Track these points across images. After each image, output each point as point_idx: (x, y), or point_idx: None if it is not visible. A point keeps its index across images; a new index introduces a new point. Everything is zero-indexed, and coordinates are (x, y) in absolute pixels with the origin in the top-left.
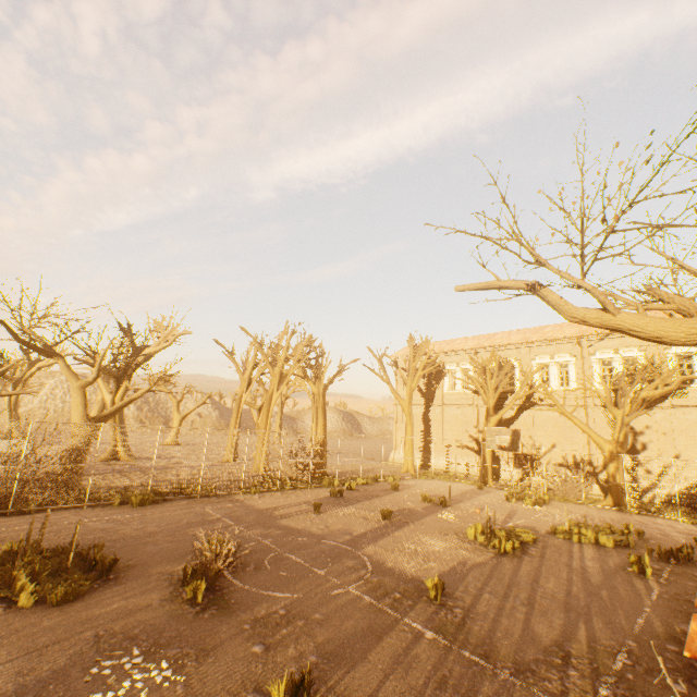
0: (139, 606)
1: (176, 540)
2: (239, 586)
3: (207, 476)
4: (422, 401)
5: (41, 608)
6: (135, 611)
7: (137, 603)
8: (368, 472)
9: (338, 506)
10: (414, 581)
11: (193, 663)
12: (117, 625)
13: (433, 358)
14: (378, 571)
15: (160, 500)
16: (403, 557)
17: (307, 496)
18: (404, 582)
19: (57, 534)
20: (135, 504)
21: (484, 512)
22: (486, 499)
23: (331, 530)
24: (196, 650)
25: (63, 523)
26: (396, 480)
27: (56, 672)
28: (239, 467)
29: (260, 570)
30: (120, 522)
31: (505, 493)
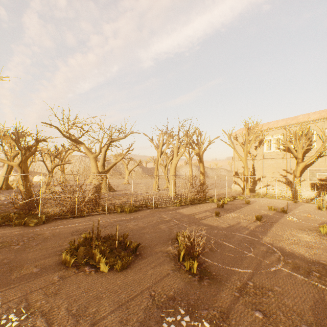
0: (162, 274)
1: (157, 232)
2: (209, 262)
3: (156, 198)
4: (249, 158)
5: (112, 272)
6: (162, 278)
7: (160, 272)
8: (225, 194)
9: (225, 213)
10: (316, 263)
11: (223, 324)
12: (158, 288)
13: (262, 133)
14: (285, 254)
15: (137, 210)
16: (292, 245)
17: (204, 207)
18: (311, 263)
19: (100, 227)
20: (127, 212)
21: (312, 216)
22: (305, 208)
23: (234, 227)
24: (218, 312)
25: (100, 221)
26: (244, 199)
27: (142, 324)
28: (161, 193)
29: (214, 251)
30: (125, 221)
31: (317, 205)
